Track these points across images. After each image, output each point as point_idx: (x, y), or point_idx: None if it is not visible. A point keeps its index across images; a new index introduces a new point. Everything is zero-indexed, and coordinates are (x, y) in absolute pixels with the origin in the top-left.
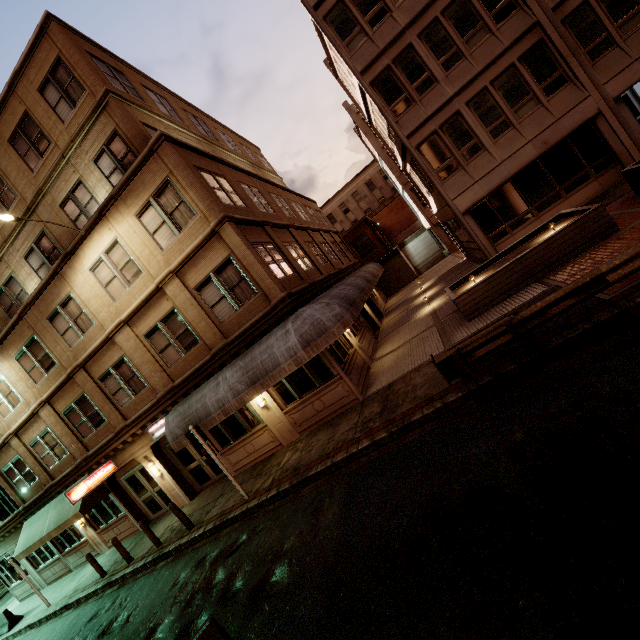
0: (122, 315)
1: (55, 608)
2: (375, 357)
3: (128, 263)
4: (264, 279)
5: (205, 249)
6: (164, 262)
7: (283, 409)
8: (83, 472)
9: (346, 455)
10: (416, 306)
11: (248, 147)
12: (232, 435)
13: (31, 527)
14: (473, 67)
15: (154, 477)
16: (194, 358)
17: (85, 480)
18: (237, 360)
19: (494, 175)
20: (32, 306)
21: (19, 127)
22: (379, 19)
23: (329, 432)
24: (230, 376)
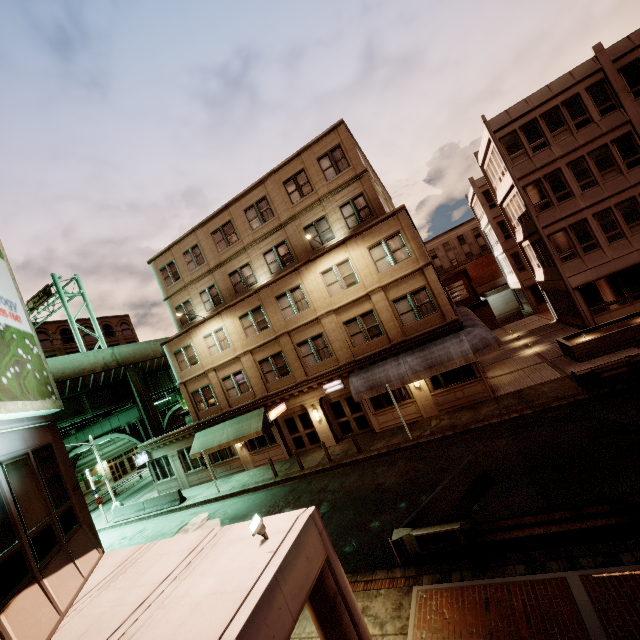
0: (334, 306)
1: (231, 491)
2: (487, 376)
3: (350, 275)
4: (446, 305)
5: (409, 278)
6: (377, 280)
7: (431, 392)
8: (259, 406)
9: (500, 420)
10: (514, 348)
11: (389, 198)
12: (385, 403)
13: (206, 437)
14: (603, 193)
15: (313, 421)
16: (375, 345)
17: (274, 409)
18: (414, 352)
19: (604, 267)
20: (267, 287)
21: (294, 176)
22: (540, 148)
23: (471, 411)
24: (410, 360)
